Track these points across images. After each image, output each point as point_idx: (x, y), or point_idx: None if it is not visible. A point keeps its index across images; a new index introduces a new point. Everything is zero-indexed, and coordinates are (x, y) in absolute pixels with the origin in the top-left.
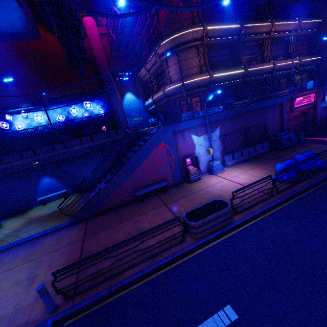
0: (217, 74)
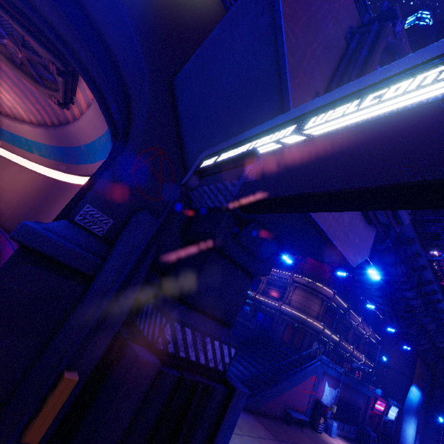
0: (327, 330)
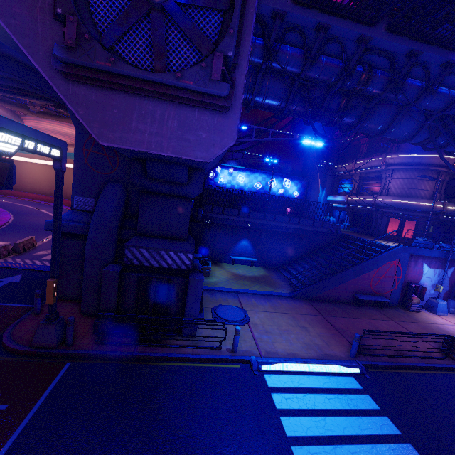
0: (452, 207)
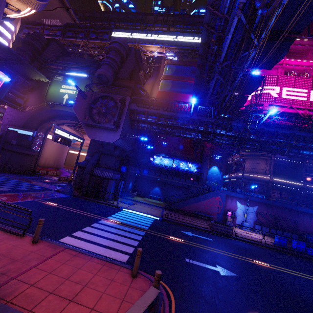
0: (276, 179)
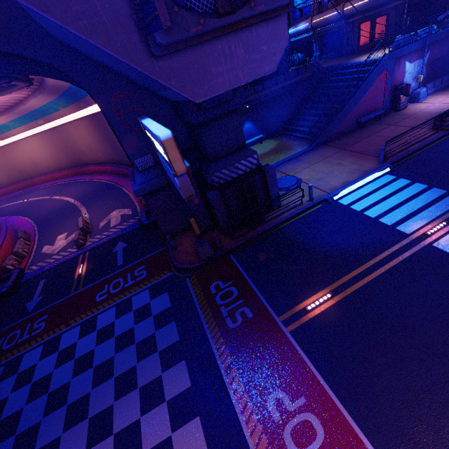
0: None
